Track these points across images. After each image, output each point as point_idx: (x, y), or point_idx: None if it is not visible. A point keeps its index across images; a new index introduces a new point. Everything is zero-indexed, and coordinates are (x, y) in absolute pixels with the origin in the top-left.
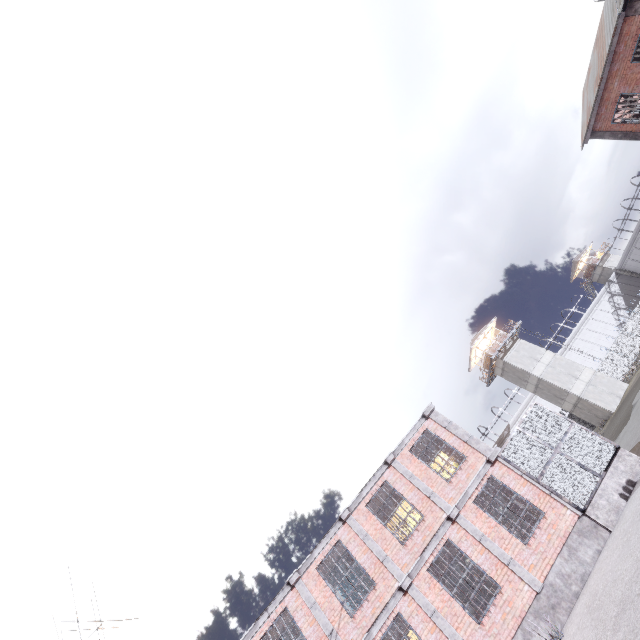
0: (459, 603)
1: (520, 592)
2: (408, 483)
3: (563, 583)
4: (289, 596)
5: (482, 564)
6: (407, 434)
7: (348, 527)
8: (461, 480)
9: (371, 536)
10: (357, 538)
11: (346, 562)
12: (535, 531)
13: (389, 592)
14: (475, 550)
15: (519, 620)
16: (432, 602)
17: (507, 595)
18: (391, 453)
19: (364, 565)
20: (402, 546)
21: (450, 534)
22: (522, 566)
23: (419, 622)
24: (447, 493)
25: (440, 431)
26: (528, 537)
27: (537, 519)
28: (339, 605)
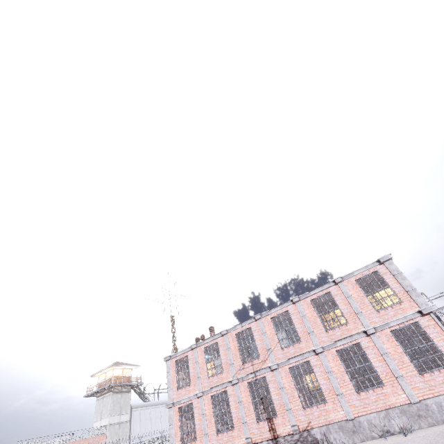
0: (349, 377)
1: (397, 395)
2: (345, 299)
3: (438, 410)
4: (253, 323)
5: (377, 367)
6: (358, 269)
7: (295, 307)
8: (388, 314)
9: (307, 317)
10: (298, 314)
11: (288, 323)
12: (434, 371)
13: (307, 349)
14: (376, 358)
15: (387, 407)
16: (331, 367)
17: (386, 391)
18: (340, 277)
19: (297, 329)
20: (325, 331)
21: (361, 341)
22: (408, 384)
23: (319, 371)
24: (372, 317)
25: (388, 276)
26: (425, 371)
27: (441, 366)
28: (277, 340)
